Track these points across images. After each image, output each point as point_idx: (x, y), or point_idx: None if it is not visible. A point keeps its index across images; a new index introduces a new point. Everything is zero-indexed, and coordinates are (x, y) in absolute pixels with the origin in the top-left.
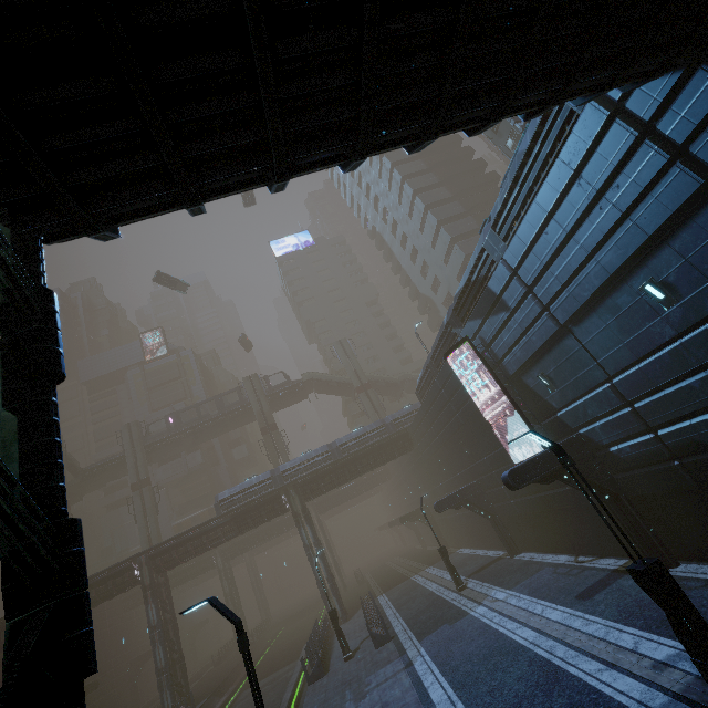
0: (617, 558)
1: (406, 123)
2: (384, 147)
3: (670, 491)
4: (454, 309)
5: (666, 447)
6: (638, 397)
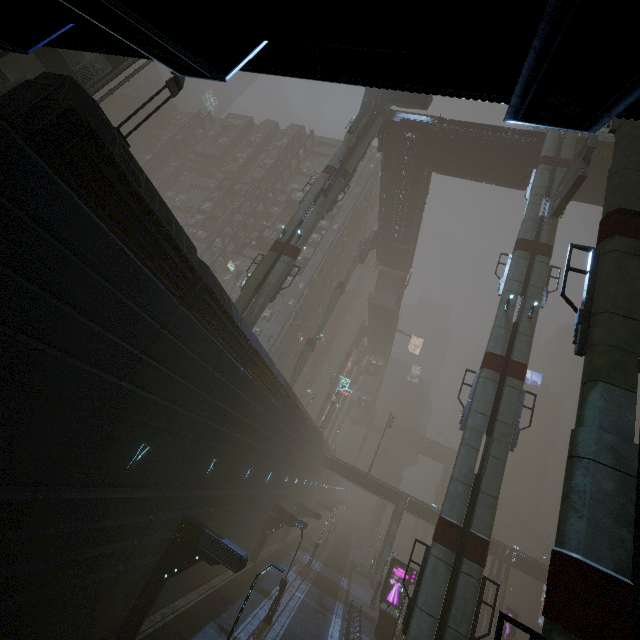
0: None
1: None
2: None
3: None
4: None
5: None
6: None
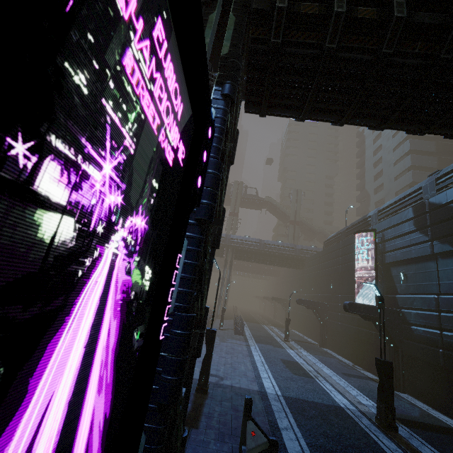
0: (376, 376)
1: (411, 125)
2: (394, 129)
3: (427, 361)
4: (379, 210)
5: (442, 341)
6: (447, 311)
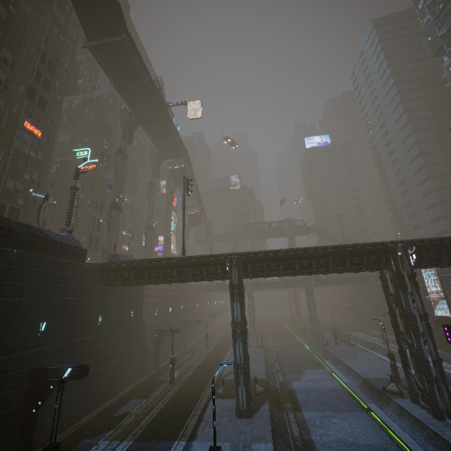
0: None
1: None
2: None
3: None
4: None
5: None
6: None
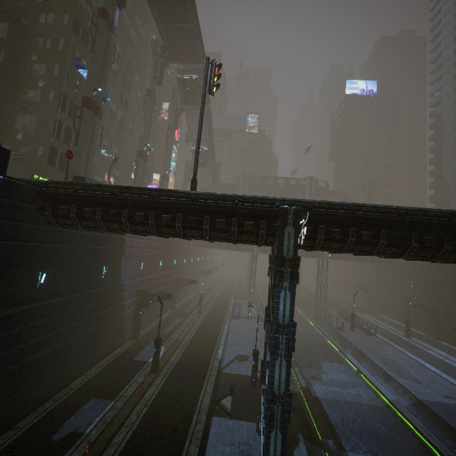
0: None
1: None
2: None
3: None
4: None
5: None
6: None
